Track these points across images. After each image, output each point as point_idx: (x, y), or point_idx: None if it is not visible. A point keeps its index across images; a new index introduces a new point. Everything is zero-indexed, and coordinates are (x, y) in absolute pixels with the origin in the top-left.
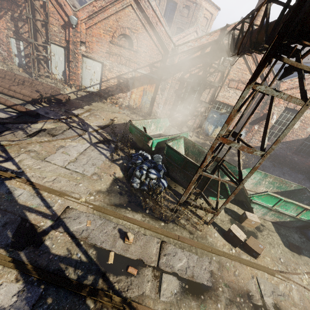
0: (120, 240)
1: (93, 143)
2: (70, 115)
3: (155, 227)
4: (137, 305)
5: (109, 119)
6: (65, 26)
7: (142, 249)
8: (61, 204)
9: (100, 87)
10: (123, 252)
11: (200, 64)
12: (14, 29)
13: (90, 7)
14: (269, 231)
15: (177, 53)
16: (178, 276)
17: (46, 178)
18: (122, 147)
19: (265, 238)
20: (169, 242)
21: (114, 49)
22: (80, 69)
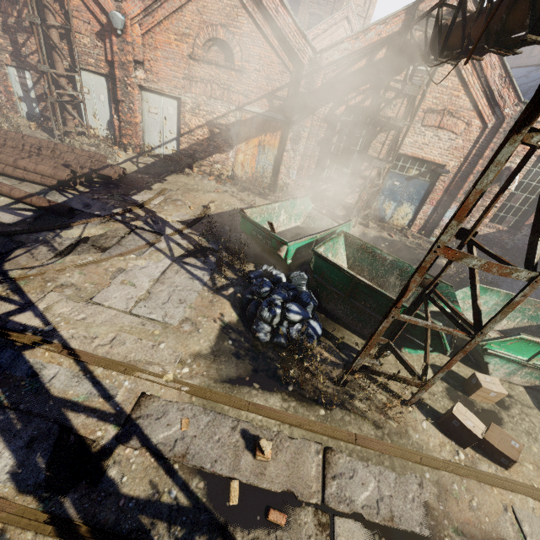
0: (248, 454)
1: (176, 258)
2: (130, 205)
3: (309, 422)
4: None
5: (201, 207)
6: (103, 34)
7: (289, 470)
8: (131, 389)
9: (178, 146)
10: (256, 478)
11: (366, 84)
12: (12, 48)
13: None
14: (523, 407)
15: (320, 67)
16: (364, 520)
17: (98, 338)
18: (230, 260)
19: (517, 422)
20: (339, 450)
21: (198, 69)
22: (139, 115)
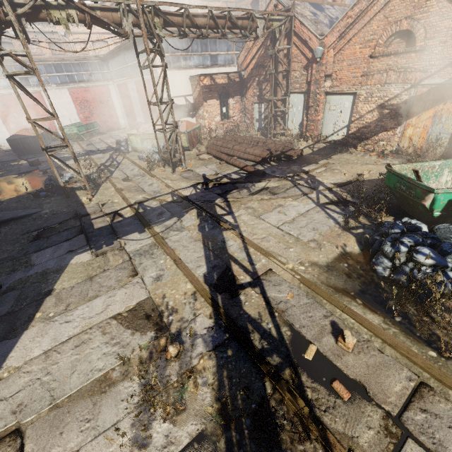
0: (331, 337)
1: (320, 204)
2: (299, 172)
3: (408, 350)
4: (336, 443)
5: (355, 174)
6: (308, 66)
7: (368, 370)
8: (264, 265)
9: (347, 132)
10: (332, 355)
11: None
12: (258, 93)
13: (343, 21)
14: None
15: None
16: None
17: (256, 235)
18: (369, 212)
19: None
20: (444, 396)
21: (376, 64)
22: (321, 114)
